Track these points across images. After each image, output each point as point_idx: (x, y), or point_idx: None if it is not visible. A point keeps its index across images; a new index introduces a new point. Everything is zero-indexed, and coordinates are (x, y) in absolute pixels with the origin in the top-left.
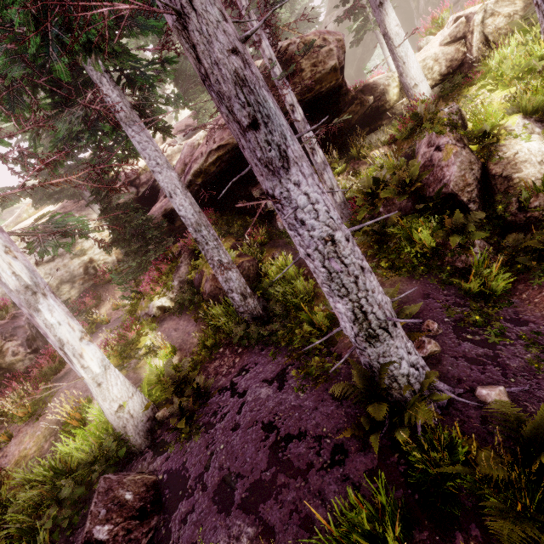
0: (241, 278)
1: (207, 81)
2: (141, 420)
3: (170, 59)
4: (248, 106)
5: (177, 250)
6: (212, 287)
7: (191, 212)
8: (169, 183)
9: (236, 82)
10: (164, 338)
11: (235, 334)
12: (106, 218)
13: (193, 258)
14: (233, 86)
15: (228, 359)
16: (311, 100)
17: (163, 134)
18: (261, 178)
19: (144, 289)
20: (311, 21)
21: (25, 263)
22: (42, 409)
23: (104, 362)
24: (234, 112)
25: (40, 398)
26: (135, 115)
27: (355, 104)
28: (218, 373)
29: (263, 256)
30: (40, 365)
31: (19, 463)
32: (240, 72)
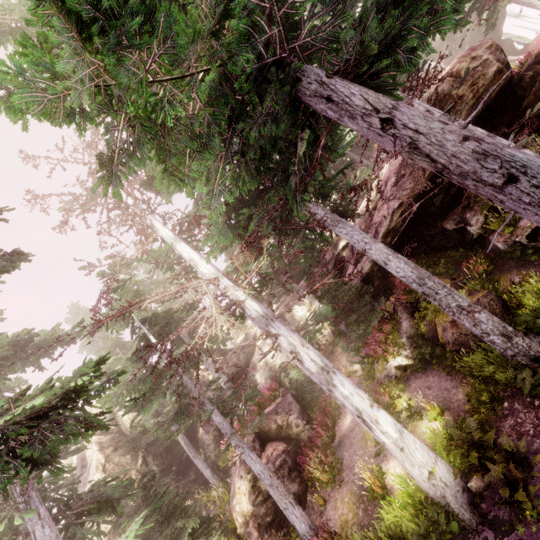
0: (493, 317)
1: (445, 170)
2: (456, 490)
3: (346, 165)
4: (500, 169)
5: (390, 308)
6: (455, 335)
7: (409, 270)
8: (380, 254)
9: (477, 158)
10: (420, 398)
11: (518, 383)
12: (326, 299)
13: (416, 311)
14: (475, 162)
15: (524, 414)
16: (480, 113)
17: (352, 218)
18: (534, 217)
19: (375, 352)
20: (448, 55)
21: (313, 350)
22: (337, 475)
23: (396, 427)
24: (483, 180)
25: (332, 465)
26: (336, 216)
27: (538, 80)
28: (522, 433)
29: (497, 285)
30: (317, 434)
31: (344, 528)
32: (478, 149)
